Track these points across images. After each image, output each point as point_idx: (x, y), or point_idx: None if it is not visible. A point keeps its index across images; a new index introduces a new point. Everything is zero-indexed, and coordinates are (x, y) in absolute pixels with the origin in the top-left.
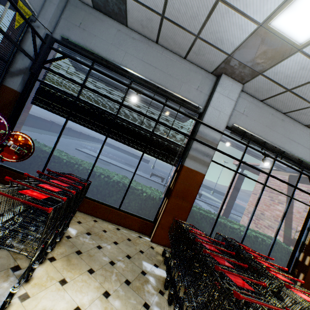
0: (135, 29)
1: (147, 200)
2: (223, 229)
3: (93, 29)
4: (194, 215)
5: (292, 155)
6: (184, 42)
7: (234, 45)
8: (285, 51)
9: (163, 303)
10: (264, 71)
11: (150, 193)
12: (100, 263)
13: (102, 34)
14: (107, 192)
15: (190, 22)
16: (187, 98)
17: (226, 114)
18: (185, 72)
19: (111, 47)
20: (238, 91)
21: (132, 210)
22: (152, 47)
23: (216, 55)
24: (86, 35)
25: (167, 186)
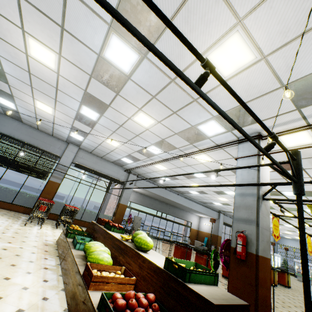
0: (27, 124)
1: (29, 198)
2: None
3: (4, 123)
4: (57, 204)
5: (104, 174)
6: (49, 132)
7: (66, 137)
8: (80, 141)
9: (26, 220)
10: (81, 144)
11: (32, 195)
12: (0, 213)
13: (9, 125)
14: (5, 195)
15: (48, 129)
16: (53, 152)
17: (71, 158)
18: (53, 141)
19: (13, 130)
20: (77, 149)
21: (20, 204)
22: (36, 131)
23: (63, 138)
24: (0, 125)
25: (42, 190)
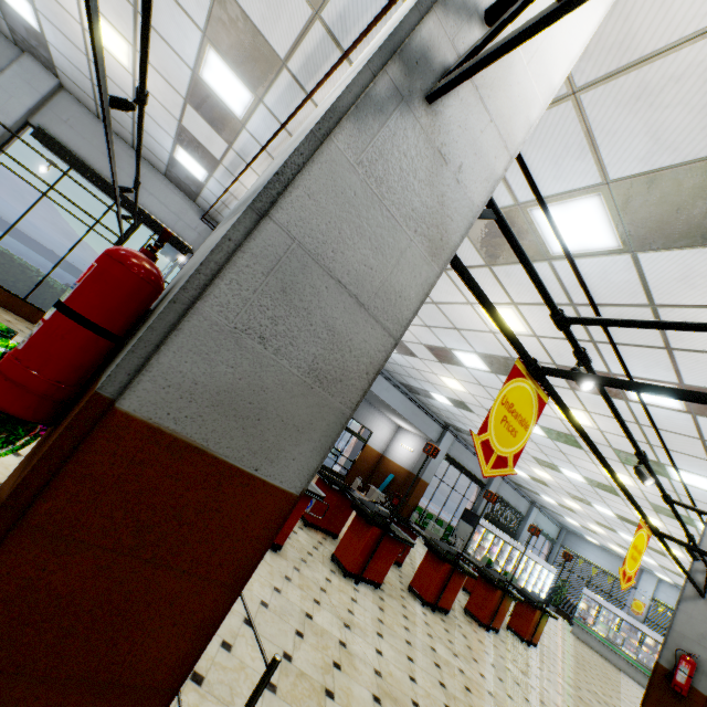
0: None
1: None
2: (9, 264)
3: None
4: None
5: (132, 200)
6: None
7: None
8: (40, 37)
9: None
10: (55, 63)
11: None
12: None
13: None
14: None
15: None
16: None
17: (24, 104)
18: None
19: None
20: (51, 85)
21: None
22: None
23: None
24: None
25: None
